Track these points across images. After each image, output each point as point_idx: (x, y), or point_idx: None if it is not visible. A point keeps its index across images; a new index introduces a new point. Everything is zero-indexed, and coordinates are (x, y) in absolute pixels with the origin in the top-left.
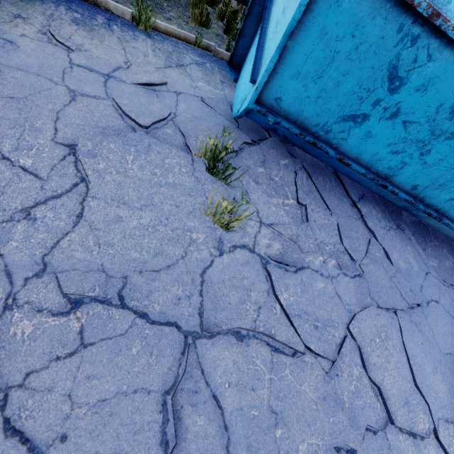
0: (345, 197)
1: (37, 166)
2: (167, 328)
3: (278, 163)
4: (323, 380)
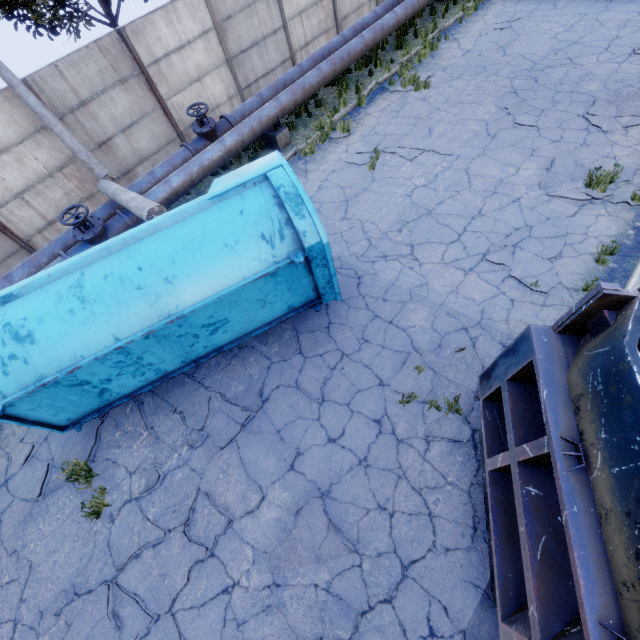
0: (188, 375)
1: (11, 576)
2: (99, 587)
3: (126, 415)
4: (181, 538)
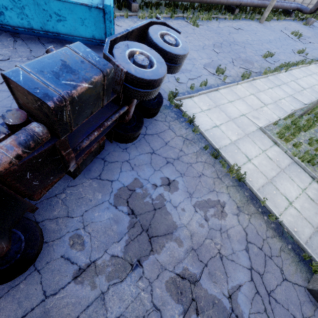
0: (42, 44)
1: None
2: None
3: (7, 40)
4: None
